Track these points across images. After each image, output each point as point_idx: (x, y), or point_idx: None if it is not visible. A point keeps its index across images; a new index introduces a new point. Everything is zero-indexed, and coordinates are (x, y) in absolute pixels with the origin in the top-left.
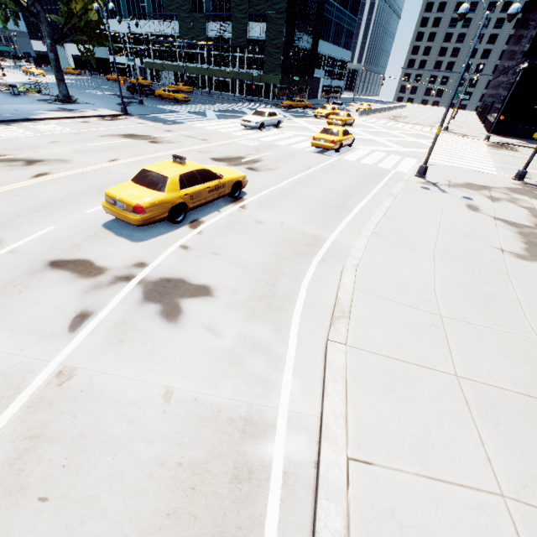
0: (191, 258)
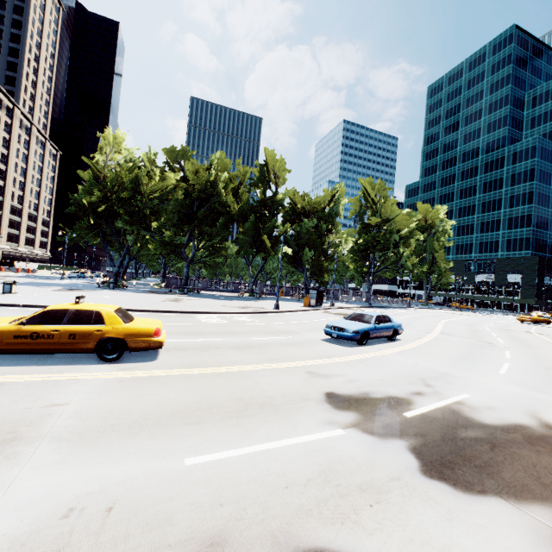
0: (546, 326)
